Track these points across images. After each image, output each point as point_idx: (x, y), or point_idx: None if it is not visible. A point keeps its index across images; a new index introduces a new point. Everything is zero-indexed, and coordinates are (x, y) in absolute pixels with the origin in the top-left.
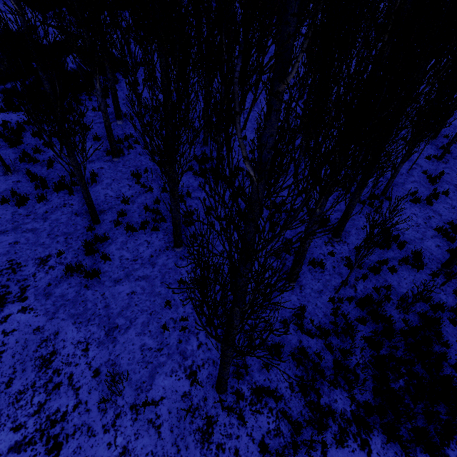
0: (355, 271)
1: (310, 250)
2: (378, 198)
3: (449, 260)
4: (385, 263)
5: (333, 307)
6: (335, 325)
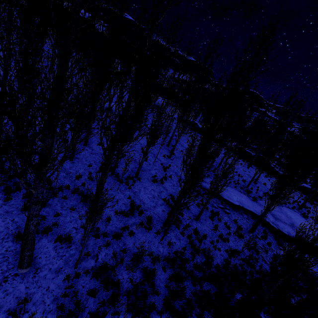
0: (101, 240)
1: (64, 225)
2: (133, 179)
3: (166, 220)
4: (127, 228)
5: (66, 286)
6: (62, 309)
